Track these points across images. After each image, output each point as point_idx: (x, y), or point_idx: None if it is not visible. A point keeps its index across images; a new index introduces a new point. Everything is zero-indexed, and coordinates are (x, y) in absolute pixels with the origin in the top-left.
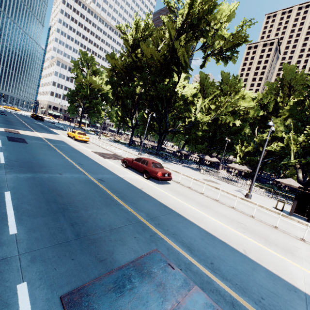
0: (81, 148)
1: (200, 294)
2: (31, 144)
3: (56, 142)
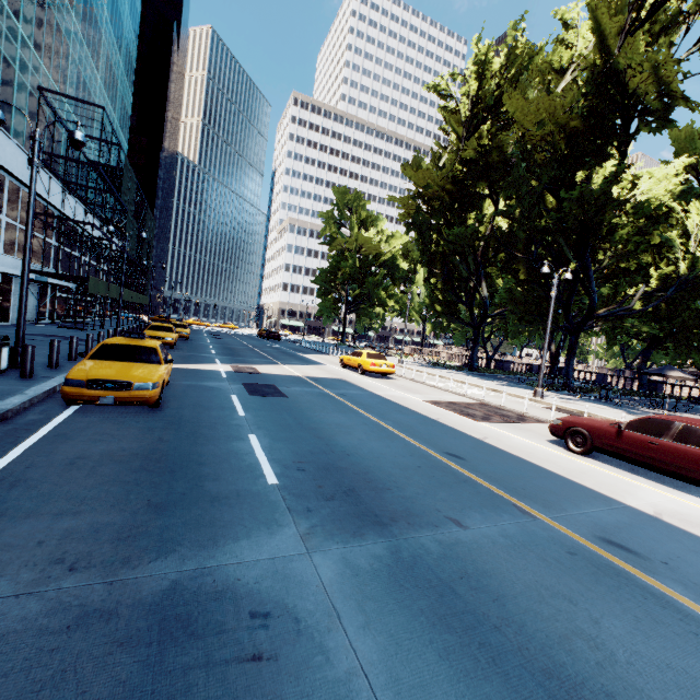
0: (394, 394)
1: None
2: (294, 398)
3: (334, 384)
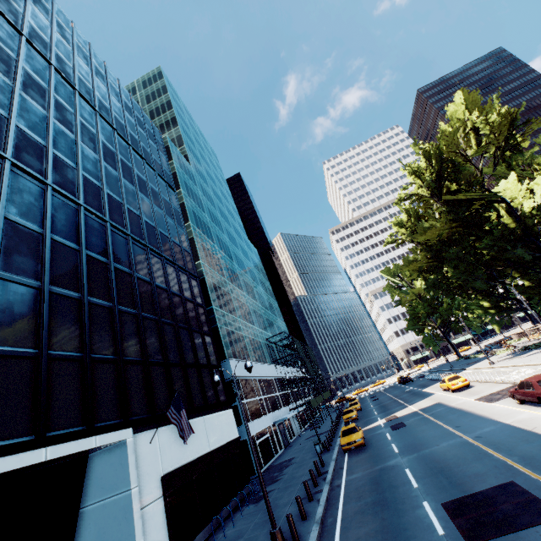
0: (460, 402)
1: (534, 499)
2: (409, 425)
3: (431, 408)
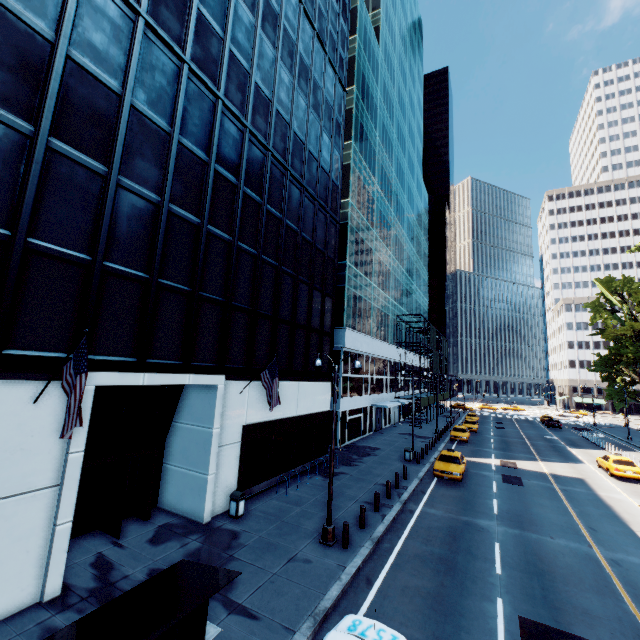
0: (615, 496)
1: None
2: (527, 487)
3: (568, 481)
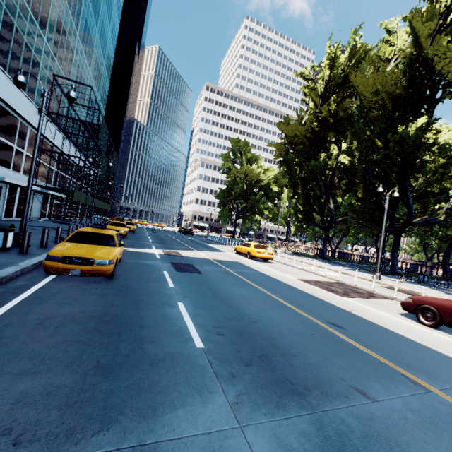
0: (276, 274)
1: None
2: (207, 274)
3: (233, 265)
